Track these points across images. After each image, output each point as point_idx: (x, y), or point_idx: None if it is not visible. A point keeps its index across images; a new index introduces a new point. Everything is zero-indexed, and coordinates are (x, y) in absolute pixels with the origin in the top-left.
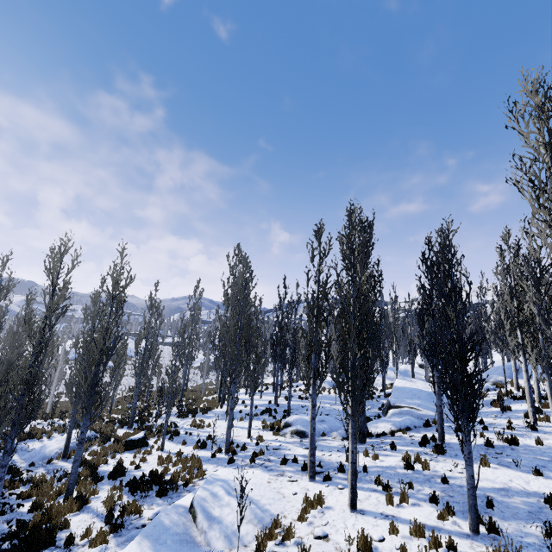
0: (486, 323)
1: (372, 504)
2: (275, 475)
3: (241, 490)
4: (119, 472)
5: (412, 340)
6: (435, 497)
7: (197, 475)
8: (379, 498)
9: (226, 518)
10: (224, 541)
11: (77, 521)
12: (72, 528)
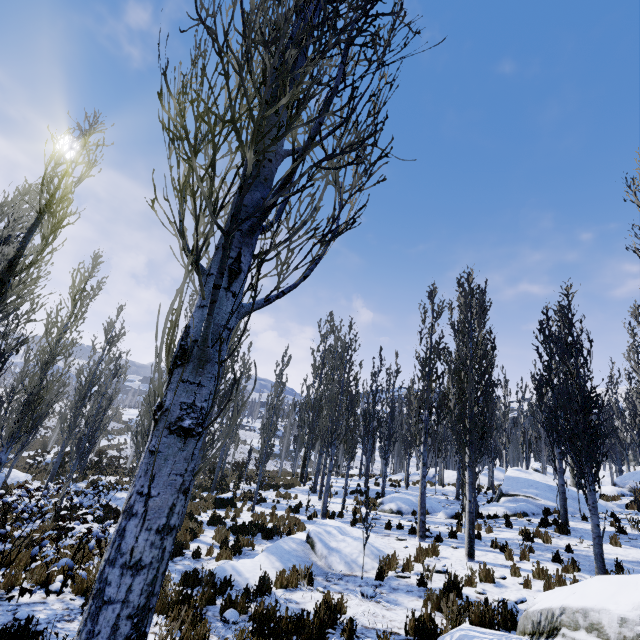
0: (620, 421)
1: (490, 558)
2: (381, 535)
3: (366, 512)
4: (218, 519)
5: (526, 430)
6: (558, 556)
7: (299, 529)
8: (496, 555)
9: (344, 549)
10: (345, 565)
11: (193, 546)
12: (191, 549)
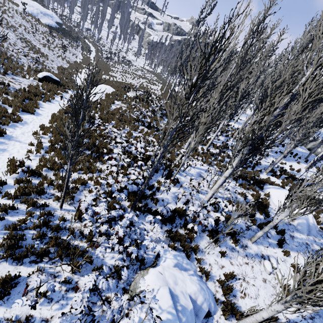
0: None
1: None
2: None
3: None
4: None
5: None
6: None
7: None
8: None
9: None
10: None
11: None
12: None
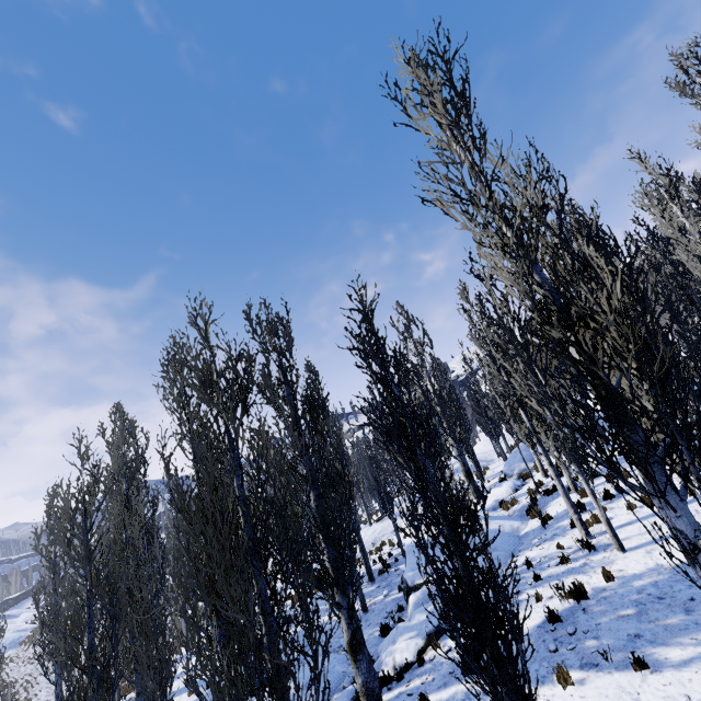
0: (485, 400)
1: None
2: None
3: None
4: None
5: None
6: None
7: None
8: None
9: None
10: None
11: None
12: None
